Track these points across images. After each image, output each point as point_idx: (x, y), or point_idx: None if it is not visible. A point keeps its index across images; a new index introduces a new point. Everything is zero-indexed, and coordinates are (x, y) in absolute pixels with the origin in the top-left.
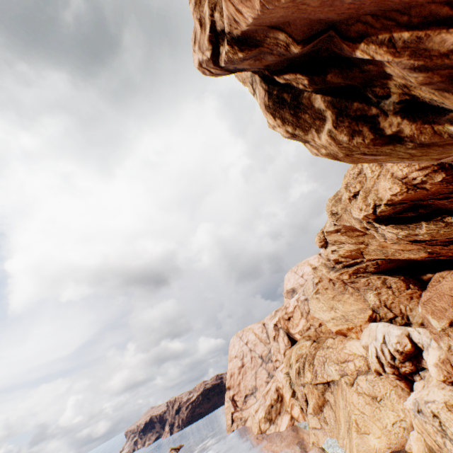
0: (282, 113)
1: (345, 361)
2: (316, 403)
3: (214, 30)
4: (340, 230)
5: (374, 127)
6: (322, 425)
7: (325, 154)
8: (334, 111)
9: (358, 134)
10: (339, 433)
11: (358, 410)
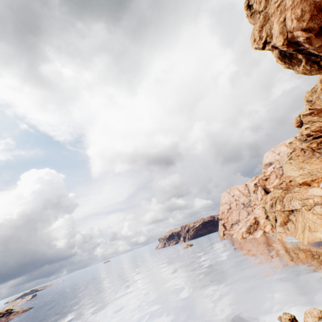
0: (284, 60)
1: (306, 199)
2: (282, 221)
3: (265, 42)
4: (313, 112)
5: (318, 64)
6: (285, 231)
7: (300, 73)
8: (305, 59)
9: (312, 67)
10: (296, 233)
11: (311, 221)
